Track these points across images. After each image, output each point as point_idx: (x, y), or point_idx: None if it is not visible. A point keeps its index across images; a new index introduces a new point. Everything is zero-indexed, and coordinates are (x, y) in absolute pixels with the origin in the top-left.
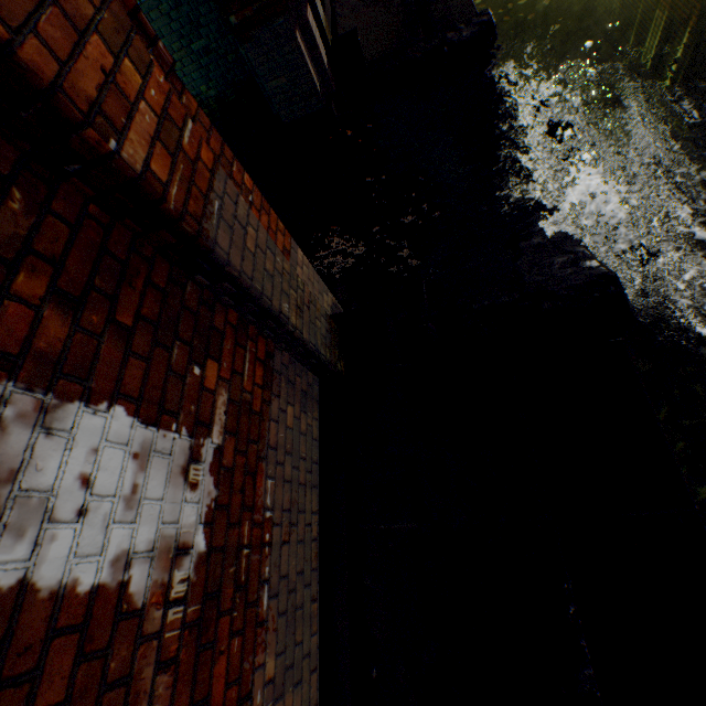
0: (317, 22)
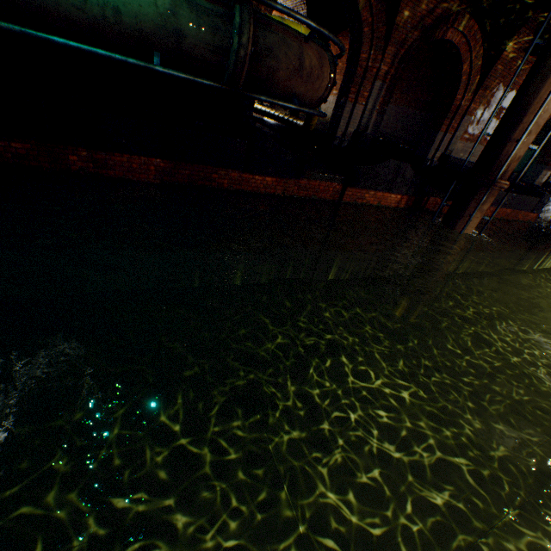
0: (549, 176)
